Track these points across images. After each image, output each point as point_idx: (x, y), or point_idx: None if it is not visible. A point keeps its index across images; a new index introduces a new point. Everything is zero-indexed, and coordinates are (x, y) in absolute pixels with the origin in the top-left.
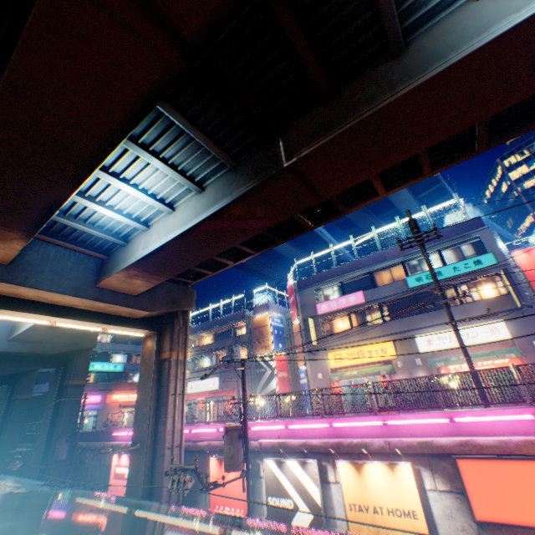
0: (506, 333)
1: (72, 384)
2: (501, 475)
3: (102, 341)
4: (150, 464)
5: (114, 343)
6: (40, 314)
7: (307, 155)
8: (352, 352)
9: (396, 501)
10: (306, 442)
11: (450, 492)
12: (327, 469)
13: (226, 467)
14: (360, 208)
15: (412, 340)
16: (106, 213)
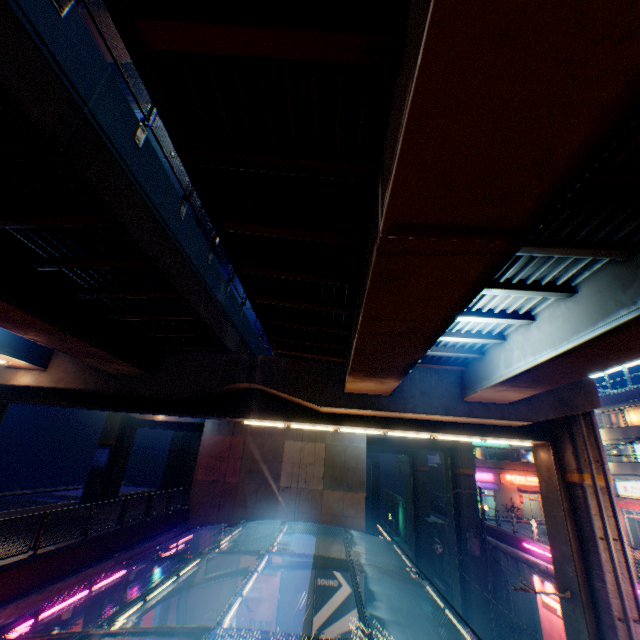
0: None
1: (461, 472)
2: None
3: None
4: (593, 628)
5: None
6: (421, 431)
7: None
8: None
9: None
10: None
11: None
12: None
13: None
14: None
15: None
16: (453, 340)
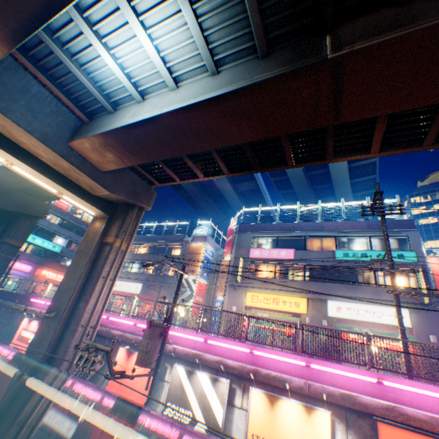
0: (407, 321)
1: (8, 242)
2: None
3: (50, 221)
4: (59, 336)
5: (61, 226)
6: None
7: (362, 49)
8: (269, 297)
9: None
10: (222, 360)
11: None
12: (235, 392)
13: (138, 361)
14: (308, 186)
15: (324, 303)
16: (107, 61)
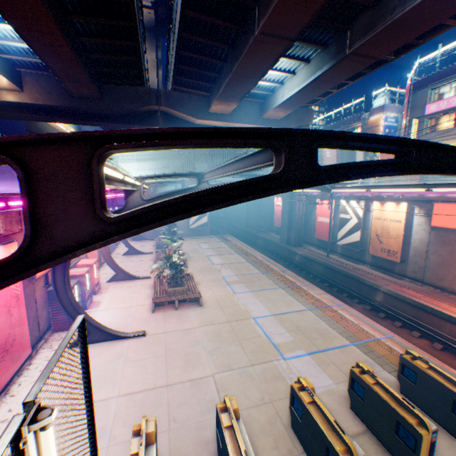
0: None
1: None
2: (451, 210)
3: None
4: (290, 199)
5: None
6: None
7: (357, 48)
8: None
9: (394, 217)
10: (362, 195)
11: (424, 217)
12: (370, 206)
13: (320, 199)
14: None
15: None
16: (263, 84)
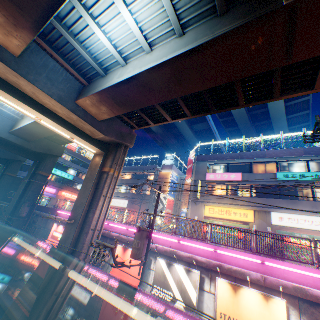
0: None
1: (41, 174)
2: None
3: (65, 159)
4: (77, 236)
5: (72, 162)
6: (31, 108)
7: None
8: (222, 210)
9: None
10: (193, 257)
11: None
12: (204, 281)
13: (132, 255)
14: (250, 123)
15: (268, 214)
16: (100, 36)
